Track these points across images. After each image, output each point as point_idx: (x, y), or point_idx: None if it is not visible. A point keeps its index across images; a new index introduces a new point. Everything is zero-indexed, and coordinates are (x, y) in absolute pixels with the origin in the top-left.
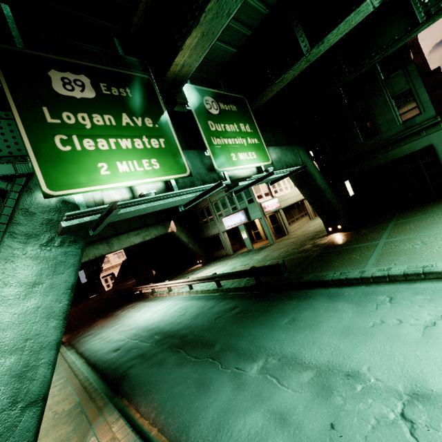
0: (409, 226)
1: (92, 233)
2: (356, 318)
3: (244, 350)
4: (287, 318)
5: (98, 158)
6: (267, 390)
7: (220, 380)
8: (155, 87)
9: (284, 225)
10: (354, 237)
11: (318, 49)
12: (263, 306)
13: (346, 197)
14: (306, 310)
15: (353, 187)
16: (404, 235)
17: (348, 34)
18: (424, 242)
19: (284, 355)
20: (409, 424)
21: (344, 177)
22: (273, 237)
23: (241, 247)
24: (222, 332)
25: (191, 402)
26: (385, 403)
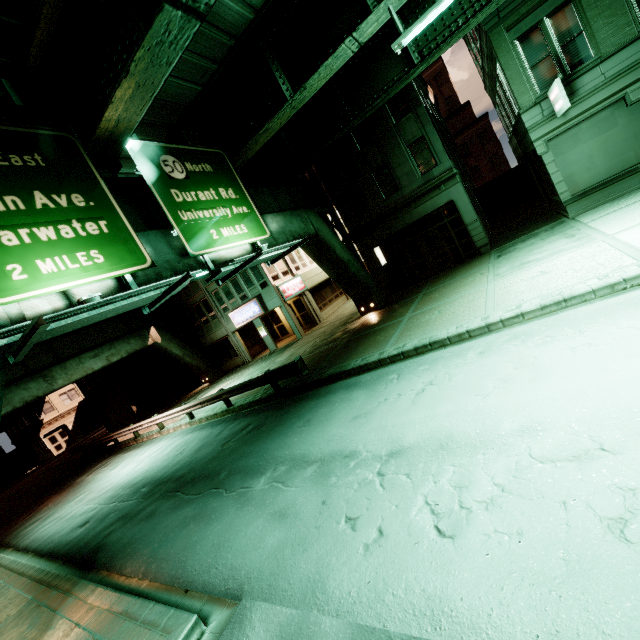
0: (435, 295)
1: (13, 361)
2: (365, 402)
3: (252, 468)
4: (303, 420)
5: (5, 258)
6: (272, 496)
7: (224, 505)
8: (82, 149)
9: (313, 311)
10: (385, 315)
11: (302, 95)
12: (280, 415)
13: (377, 268)
14: (323, 407)
15: (385, 254)
16: (427, 306)
17: (345, 69)
18: (440, 311)
19: (293, 458)
20: (381, 477)
21: (372, 243)
22: (301, 329)
23: (262, 349)
24: (229, 457)
25: (189, 538)
26: (369, 468)
